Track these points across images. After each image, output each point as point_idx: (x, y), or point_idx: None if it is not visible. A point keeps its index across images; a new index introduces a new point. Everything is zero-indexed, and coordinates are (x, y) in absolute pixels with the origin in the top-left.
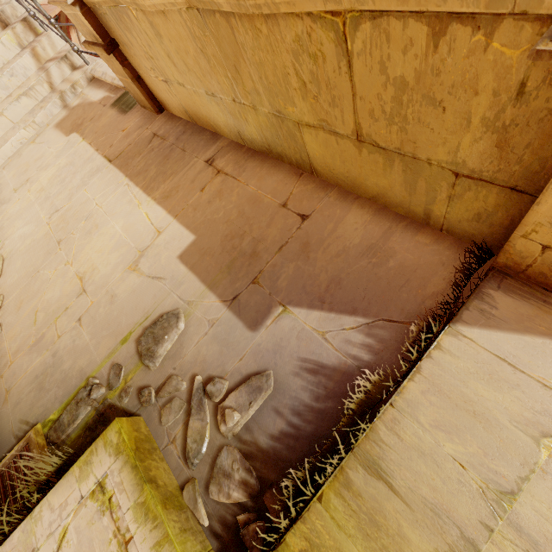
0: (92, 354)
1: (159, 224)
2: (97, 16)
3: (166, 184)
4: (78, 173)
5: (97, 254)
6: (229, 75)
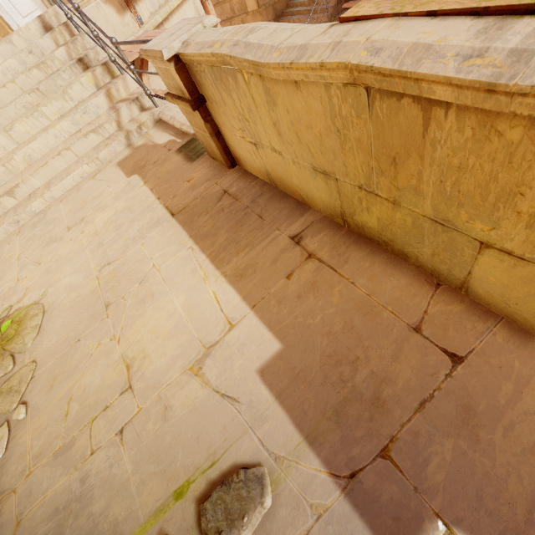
0: (133, 500)
1: (231, 313)
2: (189, 72)
3: (239, 257)
4: (135, 222)
5: (149, 336)
6: (373, 163)
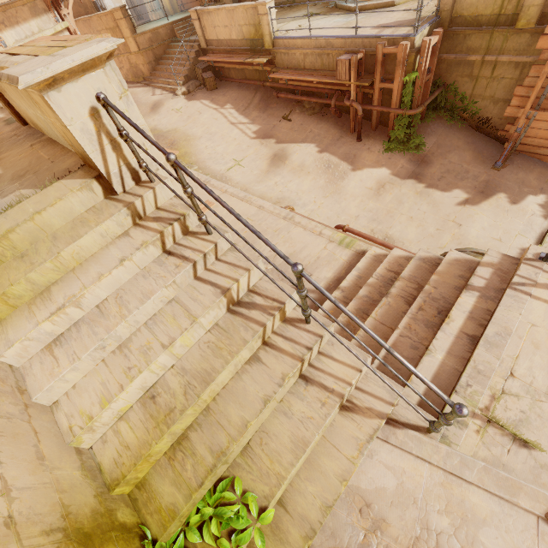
0: None
1: None
2: None
3: (5, 154)
4: None
5: None
6: (22, 98)
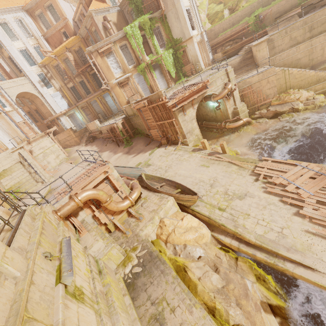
0: None
1: None
2: None
3: None
4: None
5: None
6: None
